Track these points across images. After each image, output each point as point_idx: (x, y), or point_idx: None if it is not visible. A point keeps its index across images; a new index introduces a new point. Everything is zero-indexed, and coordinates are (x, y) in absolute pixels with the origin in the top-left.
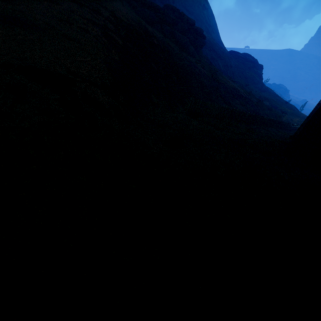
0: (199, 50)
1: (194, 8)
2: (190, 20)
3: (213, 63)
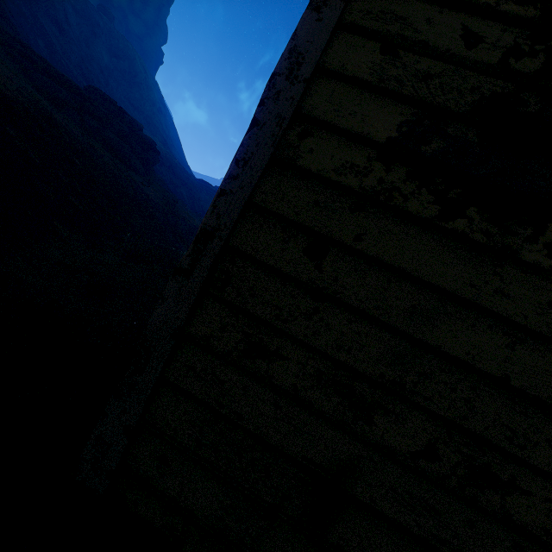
0: (150, 168)
1: (144, 106)
2: (136, 123)
3: (174, 190)
